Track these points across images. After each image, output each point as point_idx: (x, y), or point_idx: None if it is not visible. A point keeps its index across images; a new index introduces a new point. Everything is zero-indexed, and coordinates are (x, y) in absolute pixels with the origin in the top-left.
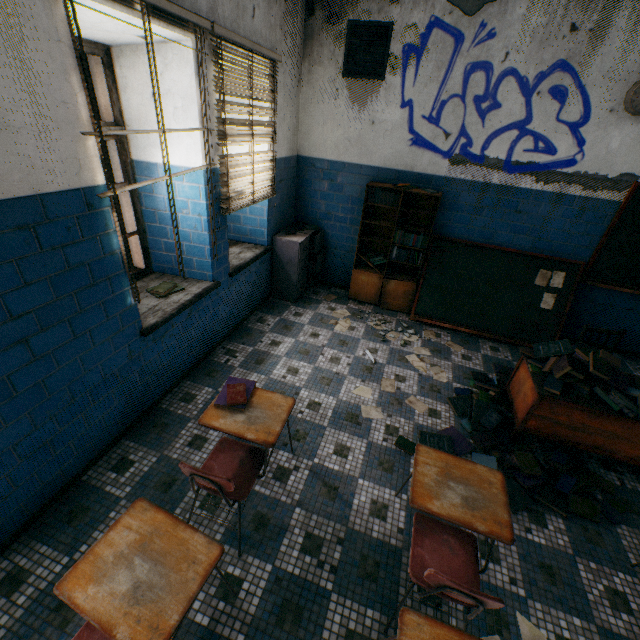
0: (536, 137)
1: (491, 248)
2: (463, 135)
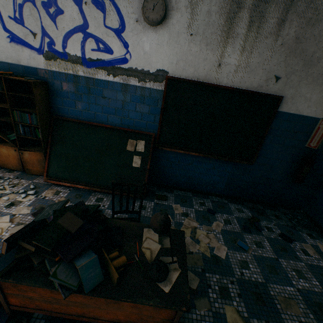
0: (96, 39)
1: (96, 125)
2: (46, 35)
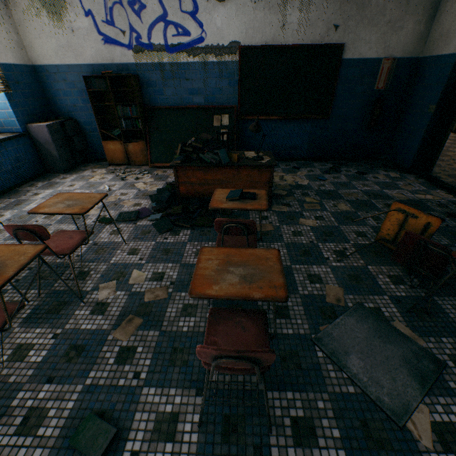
0: (175, 25)
1: (183, 108)
2: (133, 31)
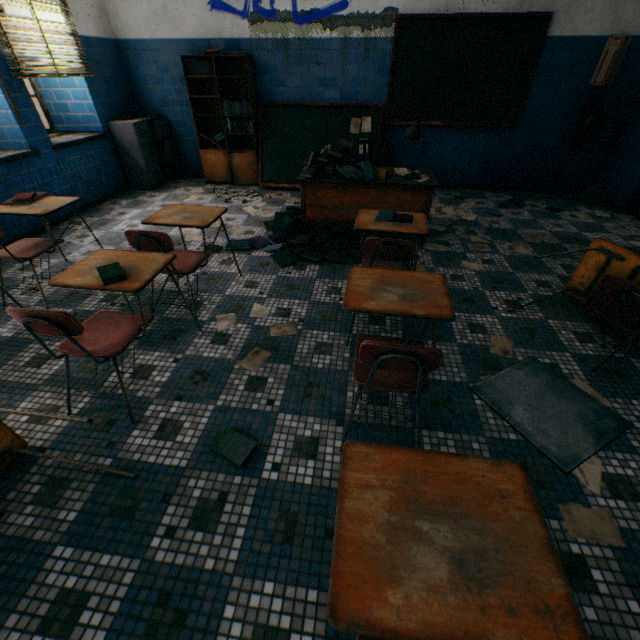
0: None
1: (310, 106)
2: None
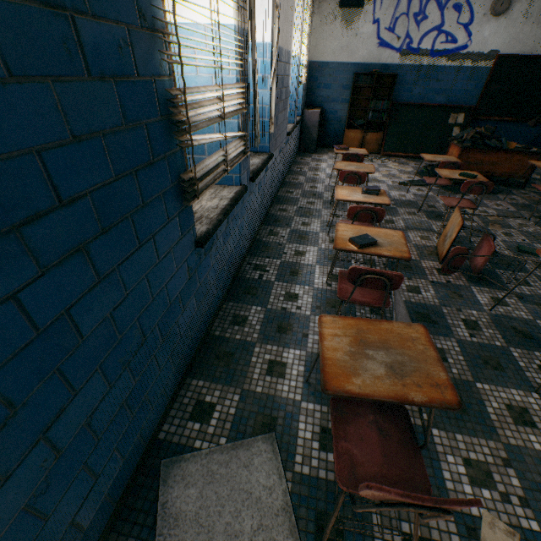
0: (446, 34)
1: (424, 105)
2: (407, 37)
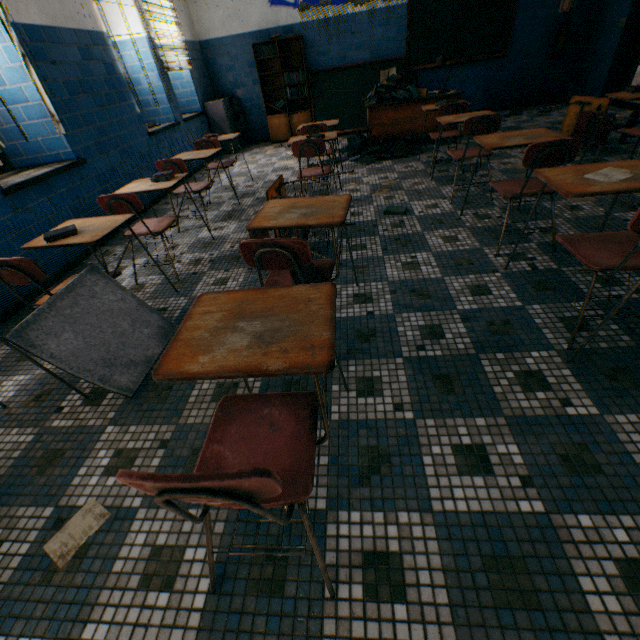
0: None
1: (348, 68)
2: None
